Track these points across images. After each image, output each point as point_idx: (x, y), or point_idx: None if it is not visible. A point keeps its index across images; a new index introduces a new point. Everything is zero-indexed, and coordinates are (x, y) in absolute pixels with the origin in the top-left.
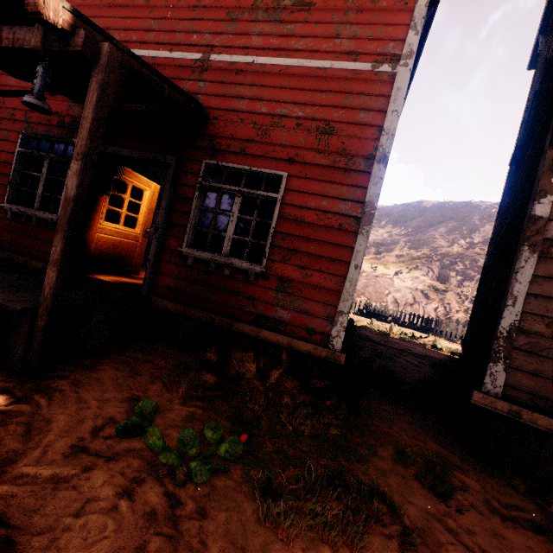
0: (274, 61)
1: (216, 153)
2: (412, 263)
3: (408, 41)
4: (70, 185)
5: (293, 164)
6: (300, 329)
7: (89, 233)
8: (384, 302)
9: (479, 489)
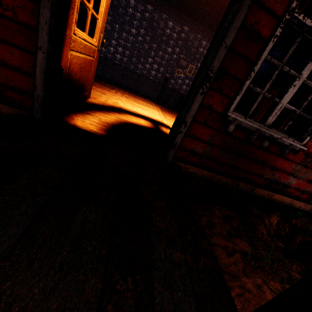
0: None
1: None
2: None
3: None
4: None
5: None
6: (297, 191)
7: (63, 52)
8: None
9: None
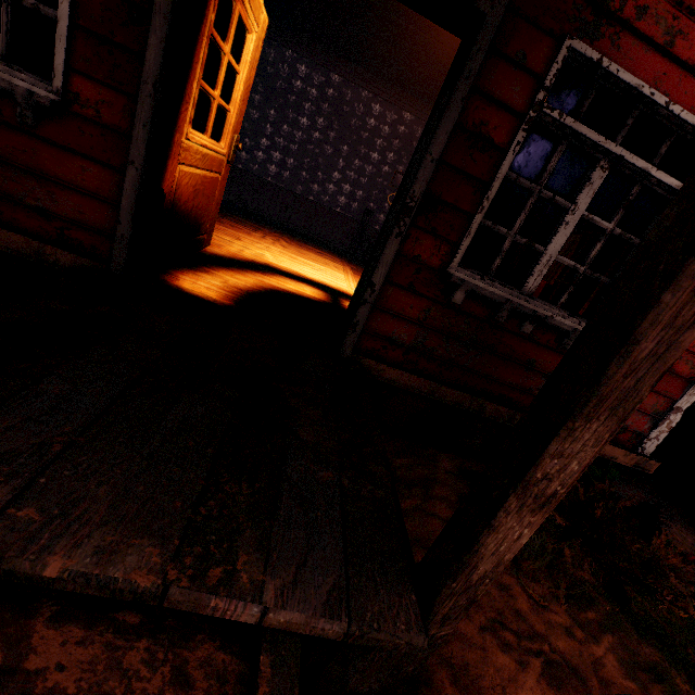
0: None
1: (601, 22)
2: None
3: None
4: None
5: None
6: None
7: (168, 168)
8: None
9: None
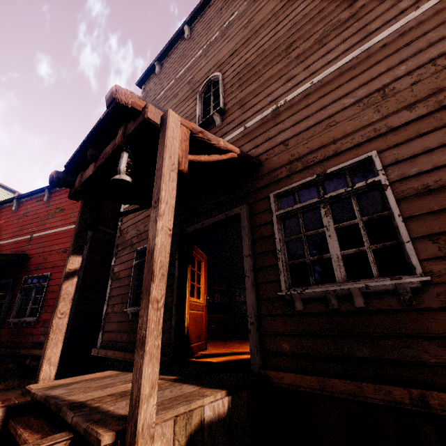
0: (52, 231)
1: (30, 272)
2: None
3: None
4: None
5: (54, 268)
6: None
7: None
8: None
9: None
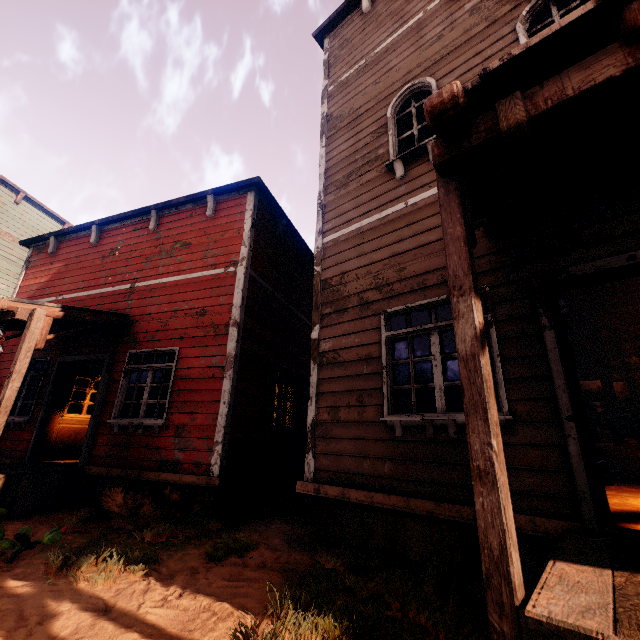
0: (171, 279)
1: (137, 344)
2: None
3: (241, 252)
4: (4, 390)
5: (183, 340)
6: (191, 465)
7: (51, 426)
8: None
9: (268, 556)
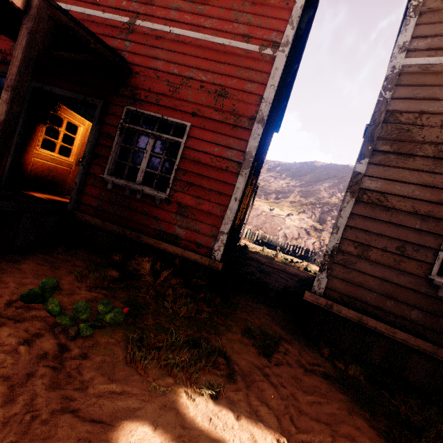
0: (186, 33)
1: (136, 101)
2: (301, 208)
3: (286, 33)
4: (0, 111)
5: (195, 117)
6: (191, 244)
7: (26, 157)
8: (277, 236)
9: (297, 354)
